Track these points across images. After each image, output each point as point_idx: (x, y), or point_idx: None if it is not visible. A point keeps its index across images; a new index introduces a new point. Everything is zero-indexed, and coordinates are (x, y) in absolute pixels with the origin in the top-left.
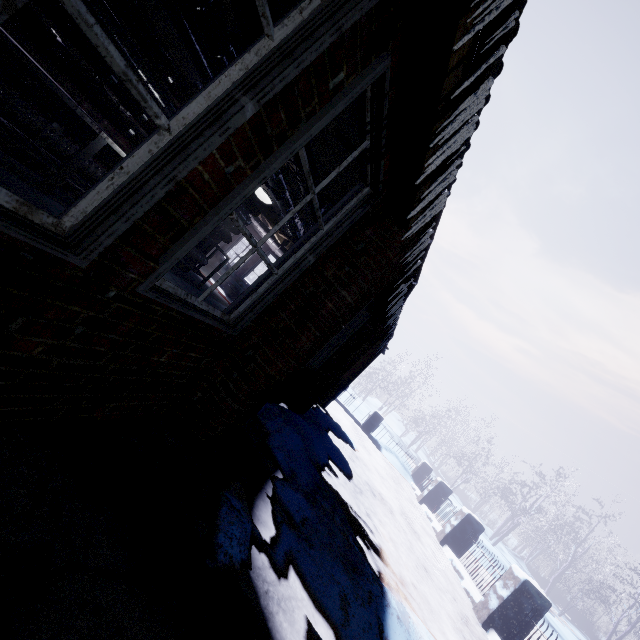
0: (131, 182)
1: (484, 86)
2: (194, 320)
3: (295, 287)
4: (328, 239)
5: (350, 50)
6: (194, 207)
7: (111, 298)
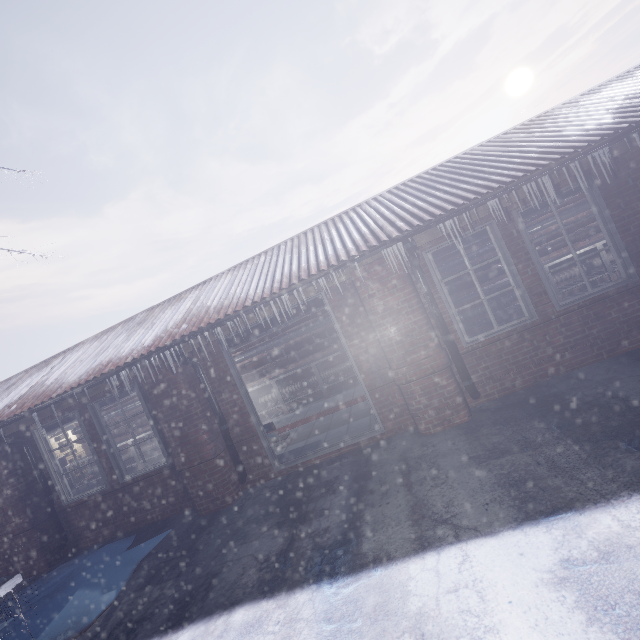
0: (522, 299)
1: (524, 190)
2: (595, 298)
3: (635, 233)
4: (602, 214)
5: (507, 230)
6: (537, 286)
7: (555, 318)
